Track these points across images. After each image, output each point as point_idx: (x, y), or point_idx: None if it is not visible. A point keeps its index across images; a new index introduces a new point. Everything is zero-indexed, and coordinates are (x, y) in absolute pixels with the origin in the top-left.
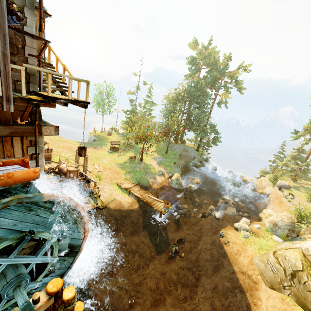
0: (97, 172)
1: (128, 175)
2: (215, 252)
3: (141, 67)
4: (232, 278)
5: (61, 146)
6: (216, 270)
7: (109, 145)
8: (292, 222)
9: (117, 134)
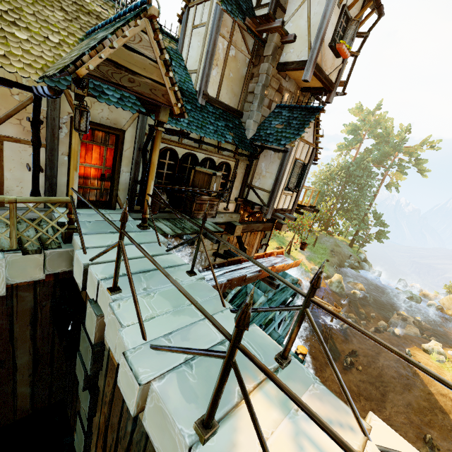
0: None
1: None
2: (402, 370)
3: None
4: (428, 399)
5: None
6: (407, 389)
7: None
8: None
9: None
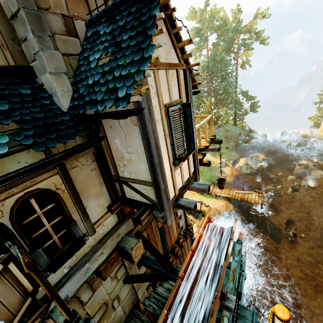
0: None
1: None
2: None
3: None
4: None
5: None
6: None
7: None
8: None
9: None
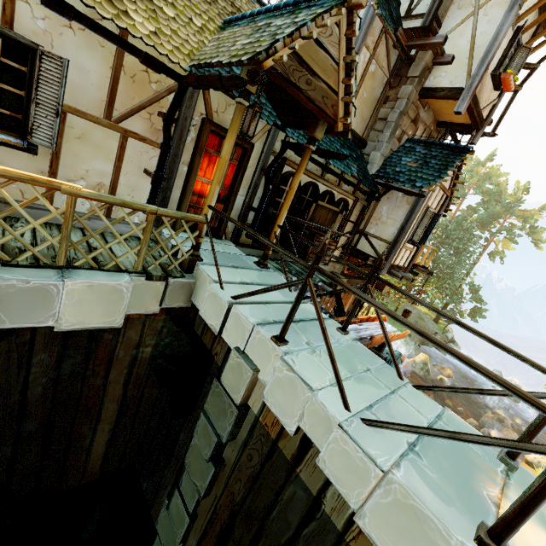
0: None
1: None
2: None
3: None
4: None
5: None
6: None
7: None
8: None
9: None
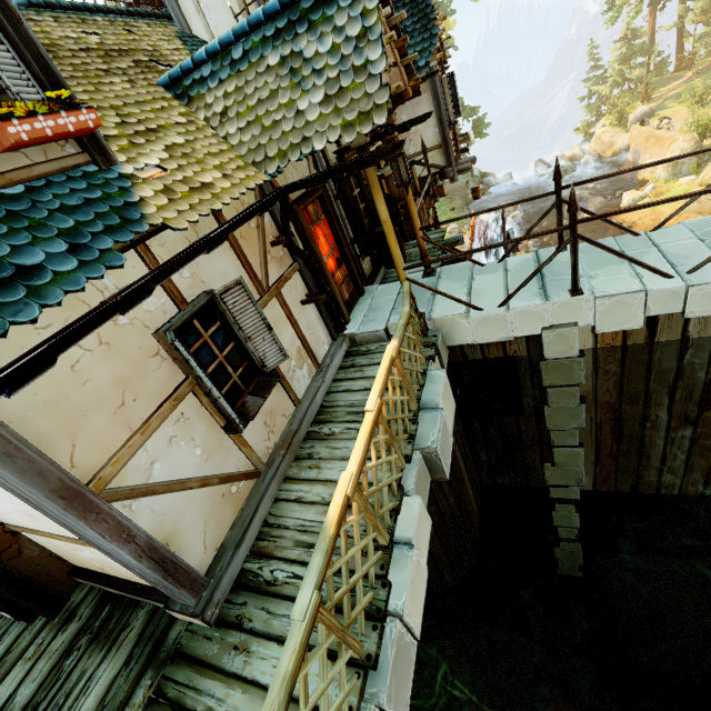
0: None
1: None
2: None
3: None
4: None
5: None
6: None
7: None
8: (697, 143)
9: None
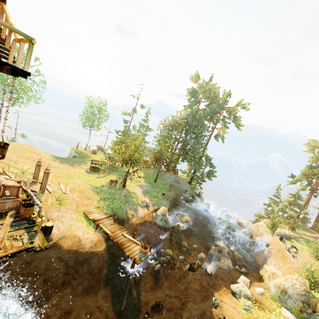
0: (61, 193)
1: (102, 202)
2: None
3: (140, 91)
4: None
5: (27, 156)
6: None
7: (89, 163)
8: (307, 291)
9: (103, 154)
